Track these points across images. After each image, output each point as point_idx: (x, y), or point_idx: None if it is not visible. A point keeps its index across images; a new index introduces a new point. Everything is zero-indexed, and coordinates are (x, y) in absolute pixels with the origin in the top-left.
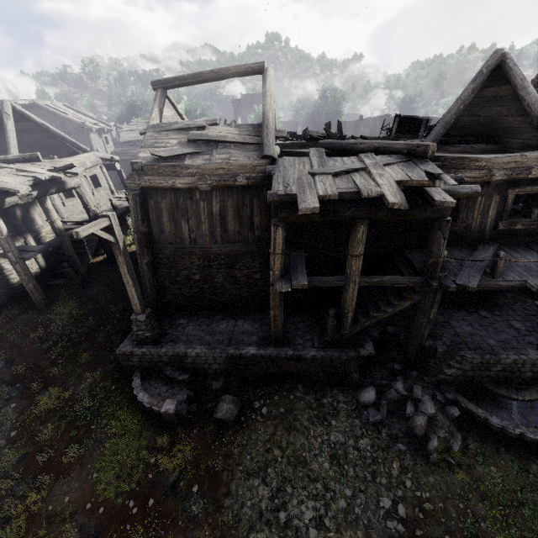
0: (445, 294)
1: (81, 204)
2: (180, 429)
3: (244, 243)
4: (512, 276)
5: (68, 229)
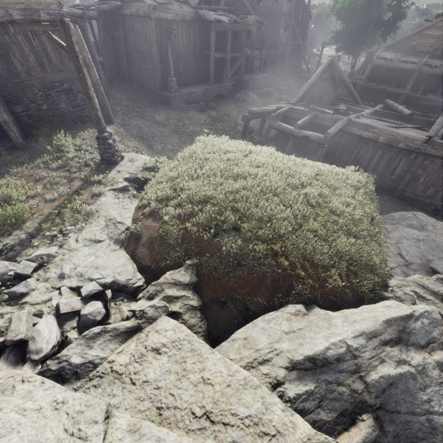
0: (238, 71)
1: None
2: (207, 111)
3: (188, 49)
4: (255, 52)
5: None
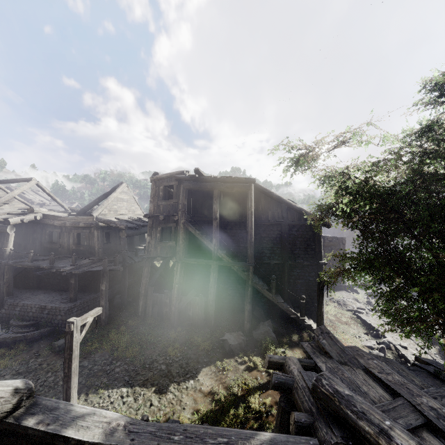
0: (59, 283)
1: None
2: None
3: None
4: (38, 262)
5: None
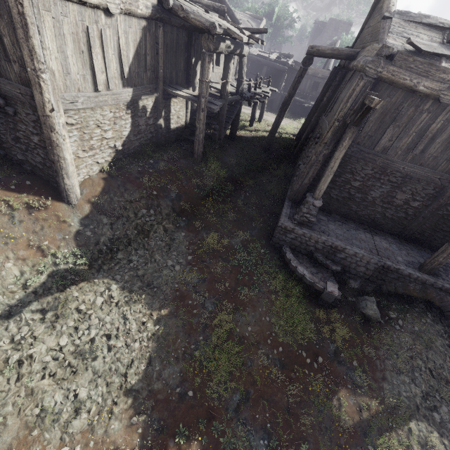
0: None
1: (219, 75)
2: (334, 310)
3: (431, 169)
4: None
5: (209, 94)
